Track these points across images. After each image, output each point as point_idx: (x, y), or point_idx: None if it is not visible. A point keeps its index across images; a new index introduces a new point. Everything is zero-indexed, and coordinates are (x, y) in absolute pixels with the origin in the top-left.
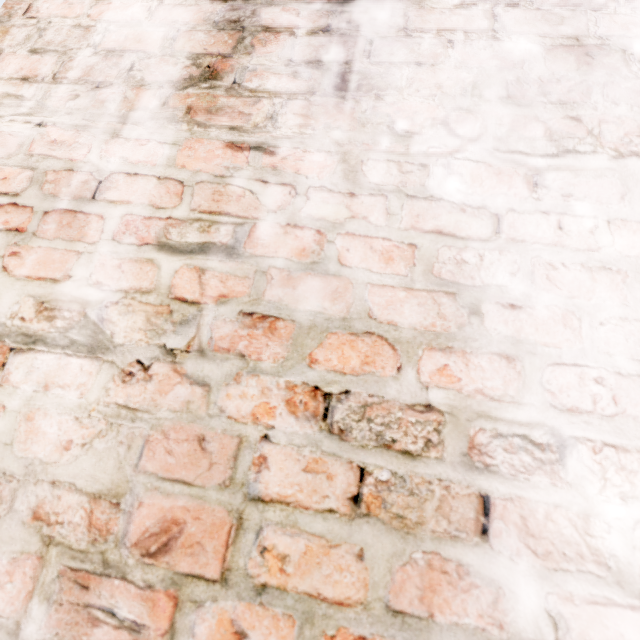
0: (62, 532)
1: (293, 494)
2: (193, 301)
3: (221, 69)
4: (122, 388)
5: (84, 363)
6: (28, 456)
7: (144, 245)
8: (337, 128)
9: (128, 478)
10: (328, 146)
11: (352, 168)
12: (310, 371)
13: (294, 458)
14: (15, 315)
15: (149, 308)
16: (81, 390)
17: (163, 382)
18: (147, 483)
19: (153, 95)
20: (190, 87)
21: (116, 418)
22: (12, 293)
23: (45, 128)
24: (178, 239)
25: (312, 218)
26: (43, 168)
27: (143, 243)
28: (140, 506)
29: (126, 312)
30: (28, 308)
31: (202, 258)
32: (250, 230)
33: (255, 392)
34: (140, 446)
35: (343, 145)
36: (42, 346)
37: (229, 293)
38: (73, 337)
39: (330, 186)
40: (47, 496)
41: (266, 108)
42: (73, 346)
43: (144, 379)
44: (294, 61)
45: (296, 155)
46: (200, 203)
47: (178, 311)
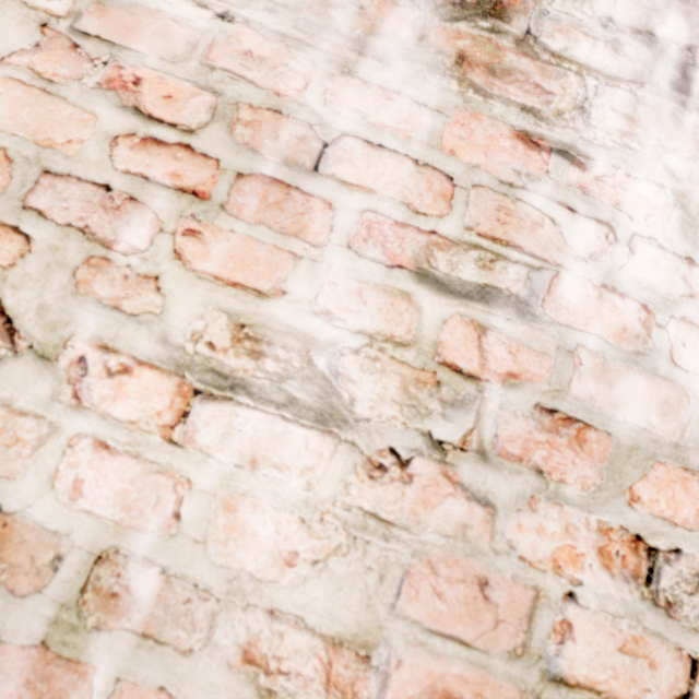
0: (288, 687)
1: (606, 681)
2: (470, 374)
3: (509, 3)
4: (369, 487)
5: (311, 437)
6: (231, 565)
7: (396, 268)
8: (674, 151)
9: (381, 623)
10: (661, 176)
11: (693, 220)
12: (630, 512)
13: (608, 631)
14: (199, 337)
15: (406, 370)
16: (308, 478)
17: (428, 489)
18: (408, 634)
19: (405, 17)
20: (462, 20)
21: (361, 531)
22: (192, 299)
23: (232, 25)
24: (447, 270)
25: (637, 284)
26: (232, 96)
27: (395, 264)
28: (399, 666)
29: (372, 369)
30: (219, 330)
31: (482, 309)
32: (551, 281)
33: (557, 528)
34: (397, 578)
35: (681, 180)
36: (244, 396)
37: (521, 373)
38: (292, 392)
39: (662, 240)
40: (263, 630)
41: (575, 89)
42: (293, 406)
43: (401, 479)
44: (616, 23)
45: (617, 179)
46: (479, 220)
47: (448, 384)
